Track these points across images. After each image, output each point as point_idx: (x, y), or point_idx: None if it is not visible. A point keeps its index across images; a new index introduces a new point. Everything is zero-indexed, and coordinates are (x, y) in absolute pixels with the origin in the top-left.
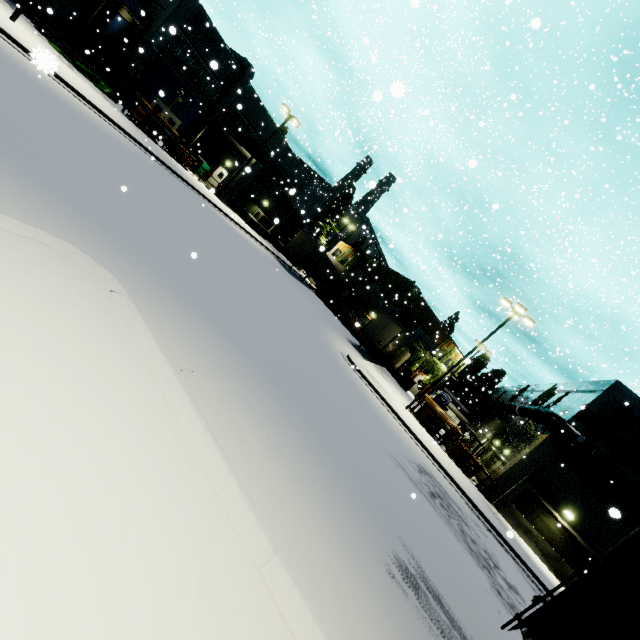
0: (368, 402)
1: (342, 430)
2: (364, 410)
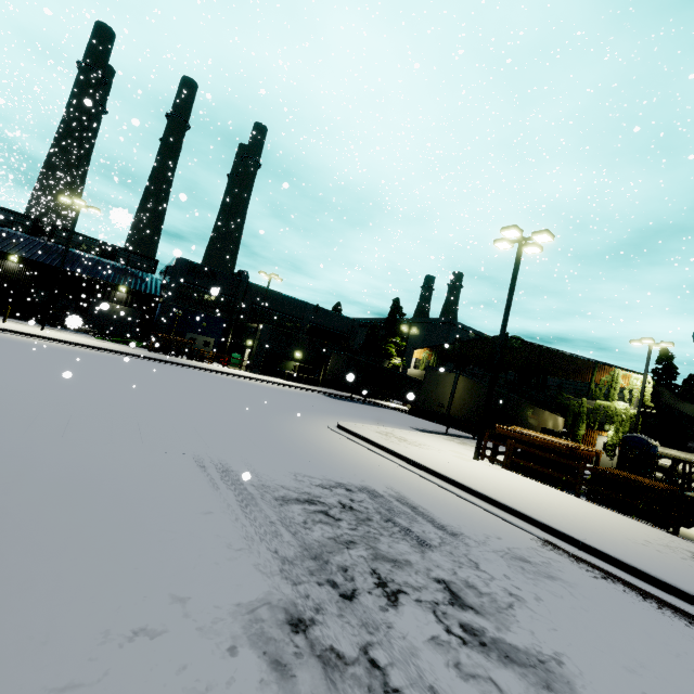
0: (298, 442)
1: (49, 428)
2: (244, 440)
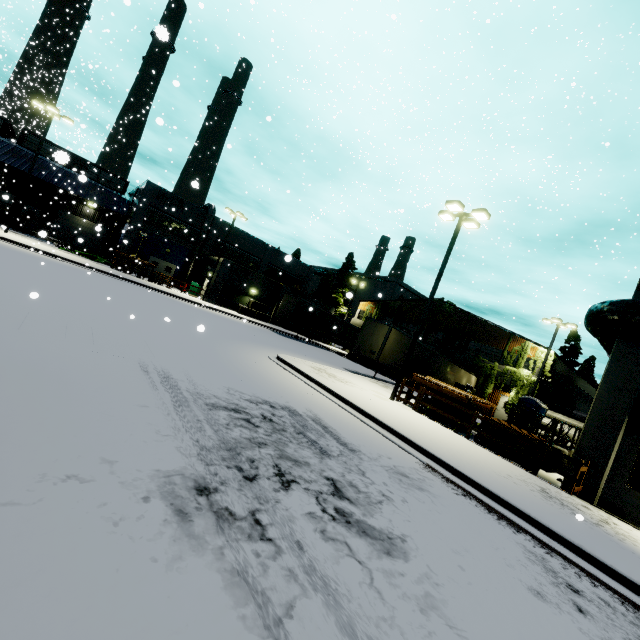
0: (238, 365)
1: (6, 320)
2: (189, 356)
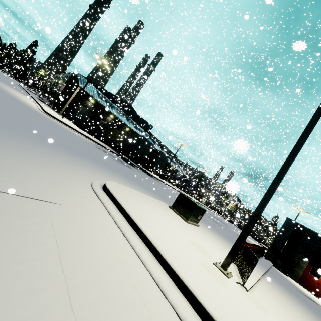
0: None
1: None
2: None
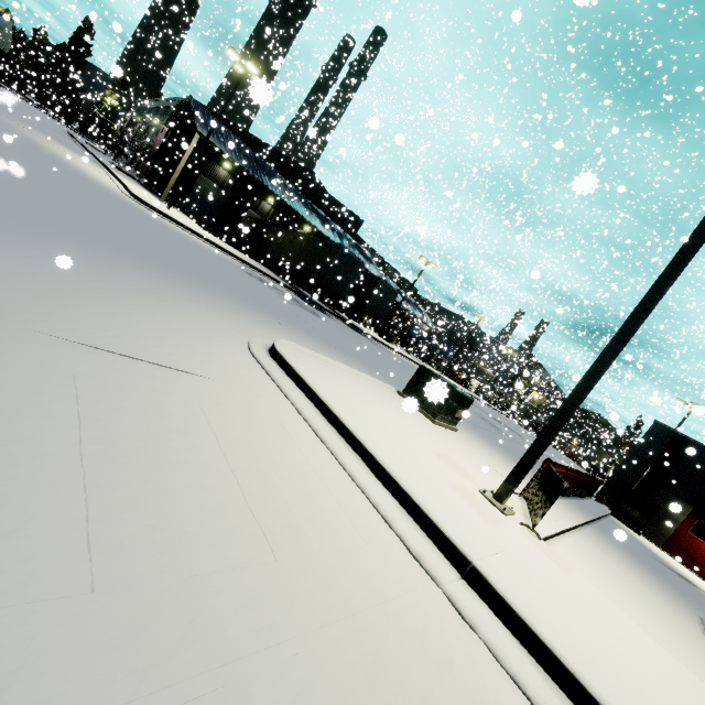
0: None
1: None
2: None
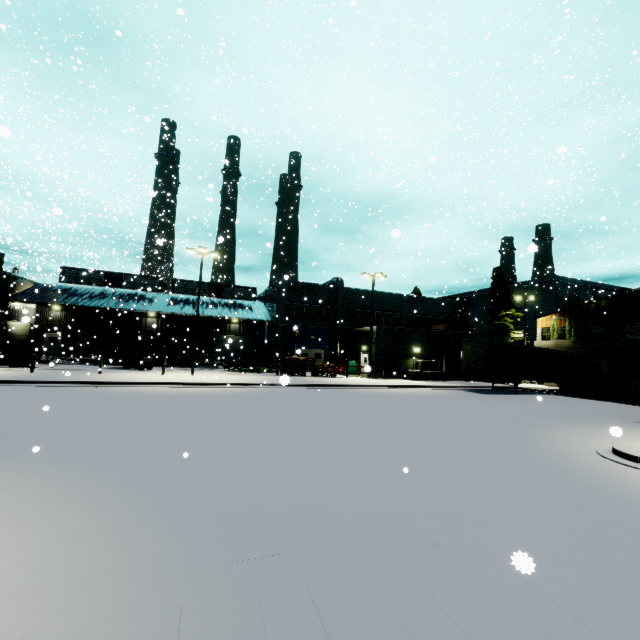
0: None
1: None
2: None
